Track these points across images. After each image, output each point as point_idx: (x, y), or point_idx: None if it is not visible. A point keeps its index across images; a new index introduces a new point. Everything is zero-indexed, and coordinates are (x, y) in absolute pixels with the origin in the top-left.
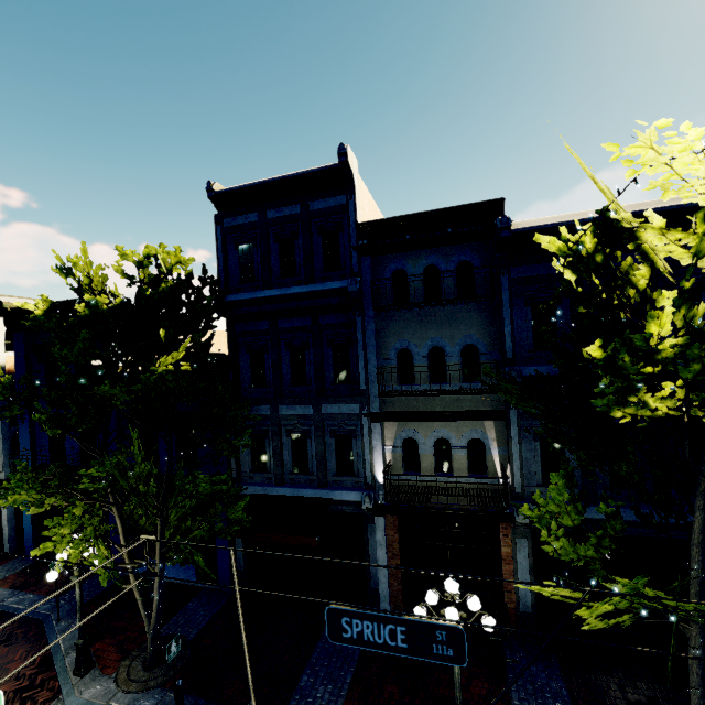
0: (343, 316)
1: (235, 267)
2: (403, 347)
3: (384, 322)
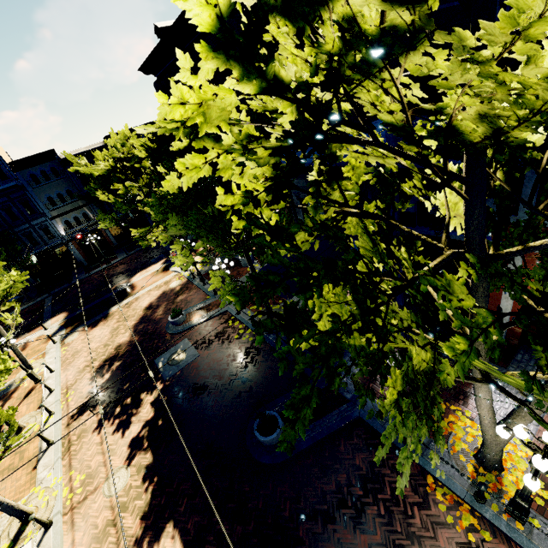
0: (19, 193)
1: None
2: (48, 196)
3: (37, 191)
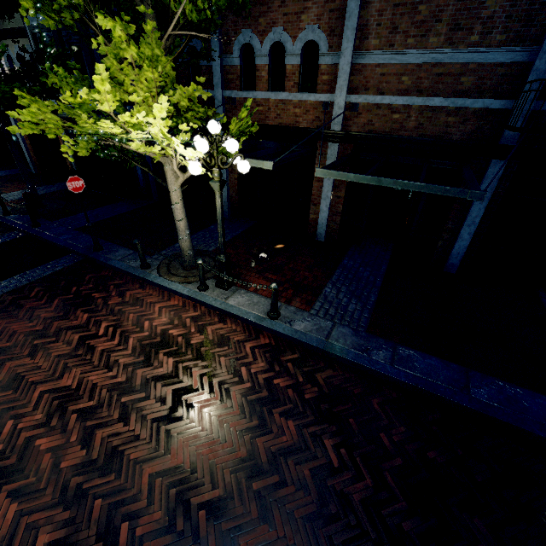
0: None
1: None
2: None
3: None
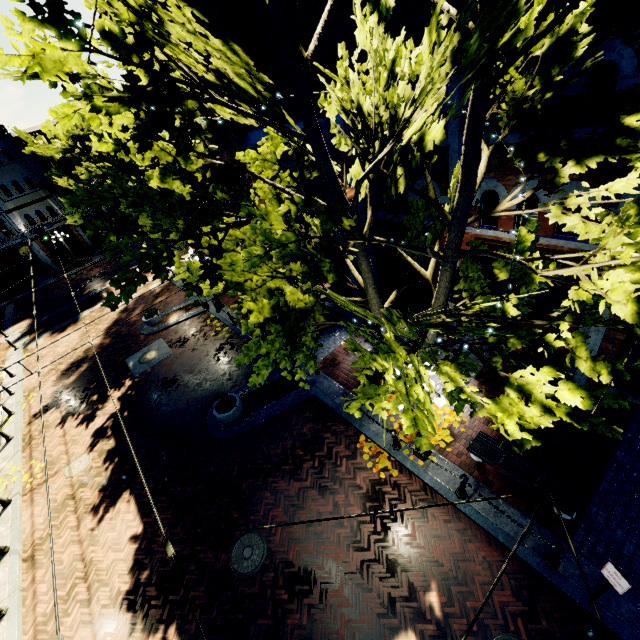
0: None
1: None
2: (1, 184)
3: None
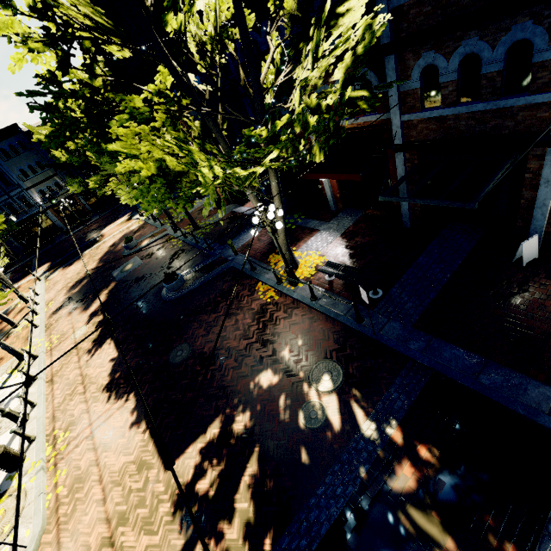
0: None
1: None
2: (20, 169)
3: (9, 164)
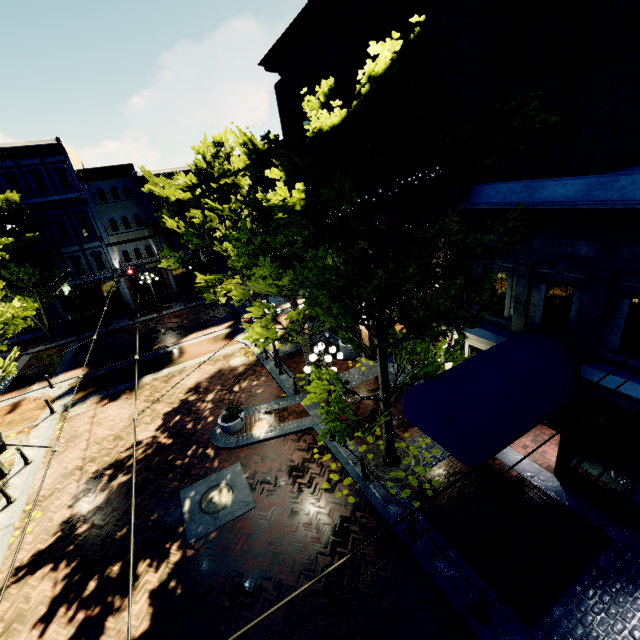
0: (79, 208)
1: (7, 188)
2: (111, 218)
3: (100, 209)
